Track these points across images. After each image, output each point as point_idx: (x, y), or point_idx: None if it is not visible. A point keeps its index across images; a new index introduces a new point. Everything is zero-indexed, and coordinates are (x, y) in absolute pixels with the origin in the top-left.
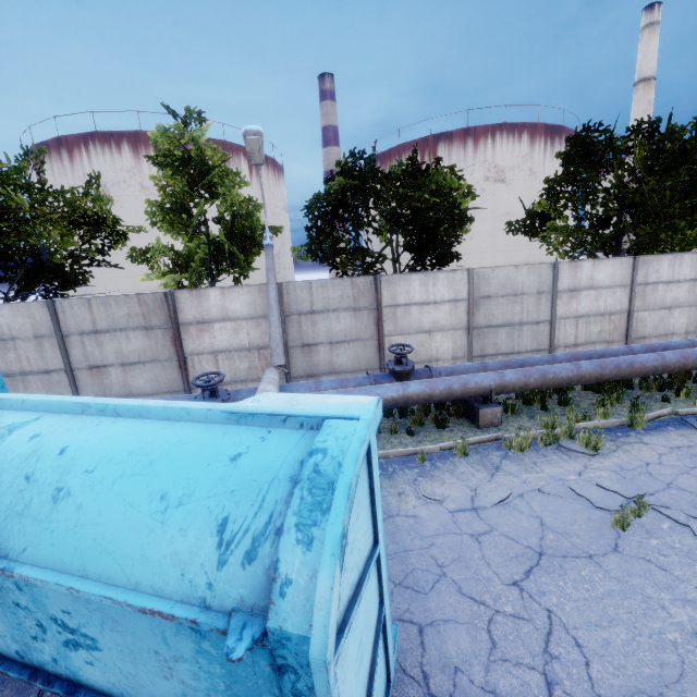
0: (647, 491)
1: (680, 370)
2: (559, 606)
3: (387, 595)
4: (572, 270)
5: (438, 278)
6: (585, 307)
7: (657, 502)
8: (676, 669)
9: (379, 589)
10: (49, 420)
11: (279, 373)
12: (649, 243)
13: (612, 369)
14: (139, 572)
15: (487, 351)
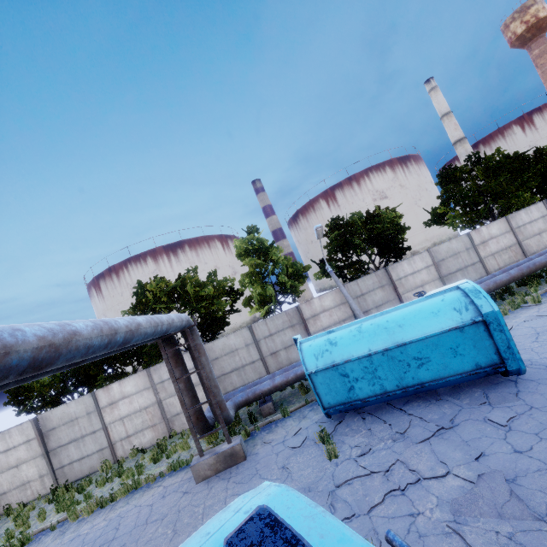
0: None
1: None
2: None
3: None
4: (477, 233)
5: (414, 259)
6: (494, 248)
7: None
8: None
9: None
10: (367, 322)
11: None
12: (508, 207)
13: (526, 269)
14: (441, 326)
15: None
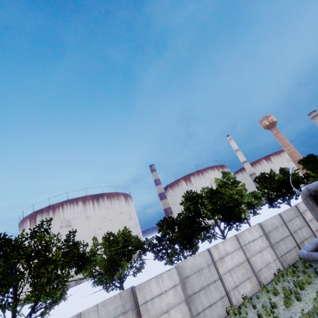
0: None
1: None
2: None
3: None
4: None
5: None
6: None
7: None
8: None
9: None
10: None
11: None
12: None
13: None
14: None
15: None
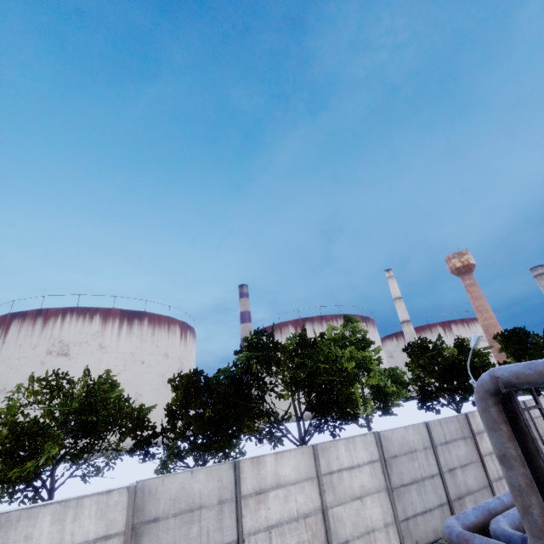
0: None
1: None
2: None
3: None
4: None
5: (541, 401)
6: None
7: None
8: None
9: None
10: None
11: None
12: None
13: None
14: None
15: None
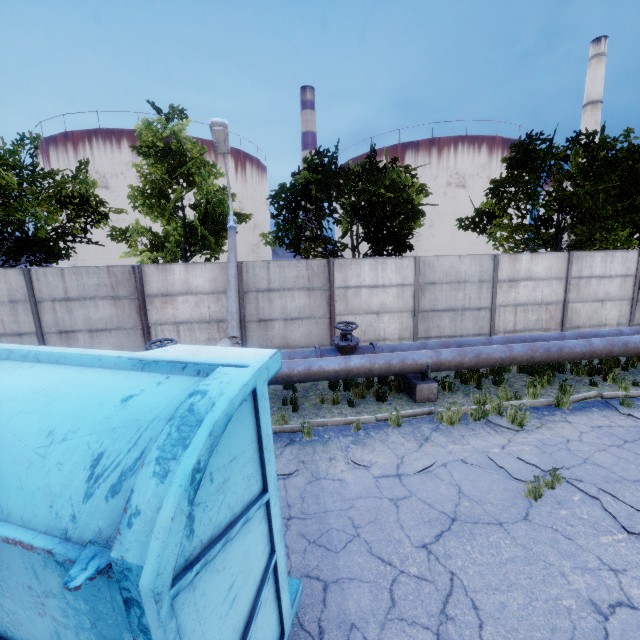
0: (564, 465)
1: (606, 356)
2: (462, 569)
3: (281, 546)
4: (511, 262)
5: (387, 263)
6: (523, 296)
7: (571, 476)
8: (567, 634)
9: (270, 539)
10: None
11: (232, 343)
12: (585, 241)
13: (542, 352)
14: (13, 503)
15: (431, 333)
